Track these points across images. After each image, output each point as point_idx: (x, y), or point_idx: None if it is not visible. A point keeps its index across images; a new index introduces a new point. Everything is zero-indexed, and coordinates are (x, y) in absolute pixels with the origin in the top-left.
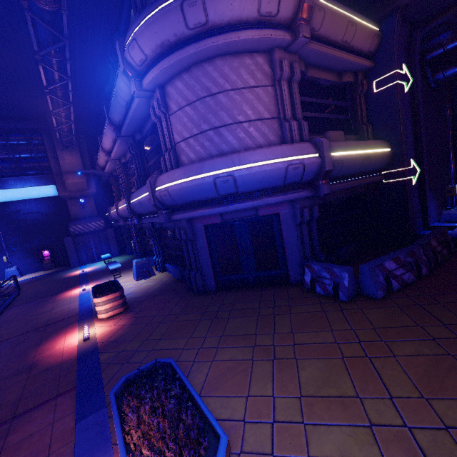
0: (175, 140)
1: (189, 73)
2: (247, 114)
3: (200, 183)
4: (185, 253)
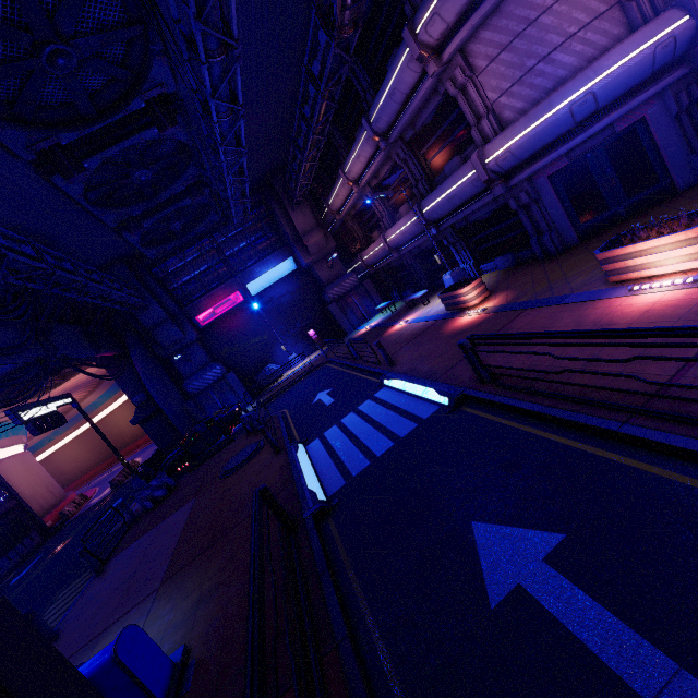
0: (490, 100)
1: (497, 15)
2: (579, 21)
3: (552, 121)
4: (526, 222)
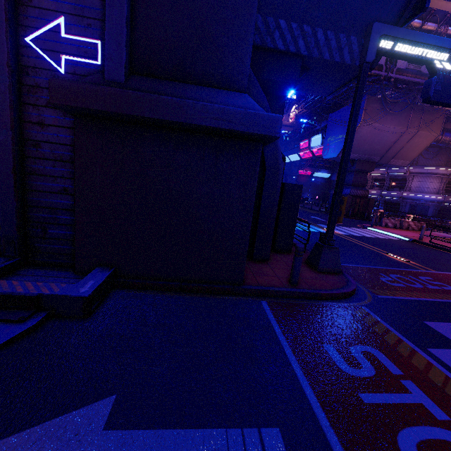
0: (411, 186)
1: (422, 176)
2: (431, 187)
3: (416, 196)
4: (400, 208)
